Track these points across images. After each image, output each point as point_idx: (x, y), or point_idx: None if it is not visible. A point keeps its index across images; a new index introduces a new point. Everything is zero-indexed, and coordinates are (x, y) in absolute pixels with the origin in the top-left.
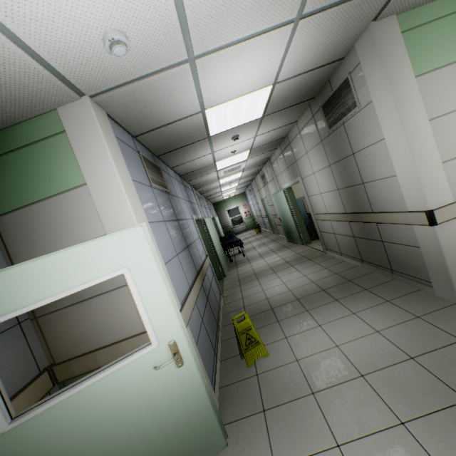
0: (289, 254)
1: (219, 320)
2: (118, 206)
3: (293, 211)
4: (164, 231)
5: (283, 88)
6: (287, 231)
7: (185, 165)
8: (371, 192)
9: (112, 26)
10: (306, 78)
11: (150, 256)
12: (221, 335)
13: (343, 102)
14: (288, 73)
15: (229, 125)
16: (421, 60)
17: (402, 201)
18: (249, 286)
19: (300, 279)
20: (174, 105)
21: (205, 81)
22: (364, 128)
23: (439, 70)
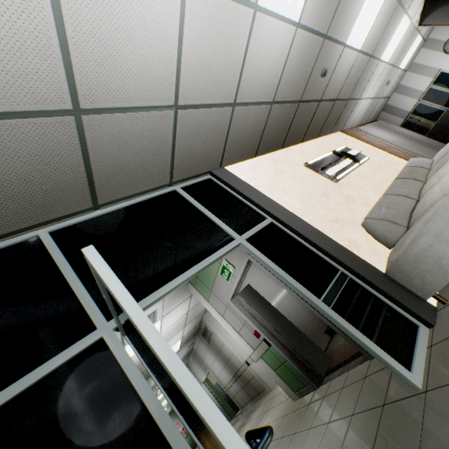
0: None
1: None
2: None
3: (215, 395)
4: None
5: (185, 337)
6: None
7: None
8: (233, 361)
9: None
10: (192, 330)
11: None
12: None
13: (208, 333)
14: (186, 333)
15: None
16: None
17: (240, 360)
18: None
19: None
20: None
21: None
22: (218, 340)
23: None
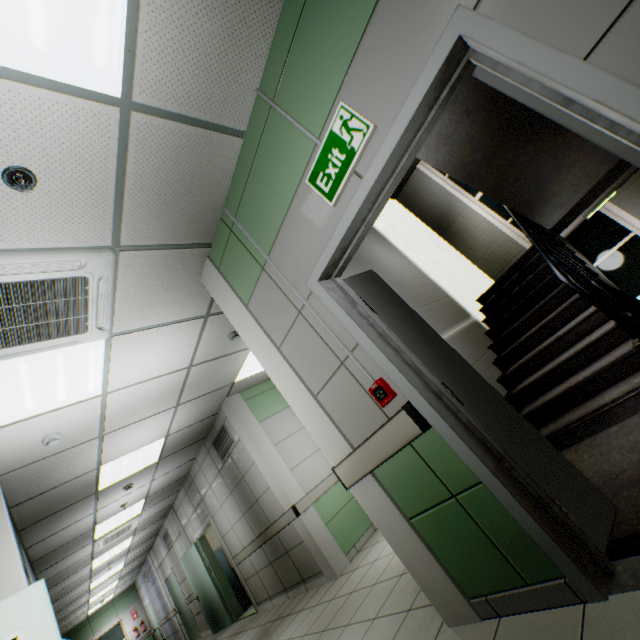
0: None
1: None
2: (8, 574)
3: (212, 571)
4: None
5: (175, 437)
6: (210, 610)
7: (50, 539)
8: (264, 505)
9: (55, 431)
10: (194, 427)
11: (48, 611)
12: None
13: (226, 439)
14: (178, 428)
15: (124, 474)
16: (260, 413)
17: (280, 504)
18: None
19: None
20: (73, 467)
21: (108, 445)
22: (243, 456)
23: (272, 416)
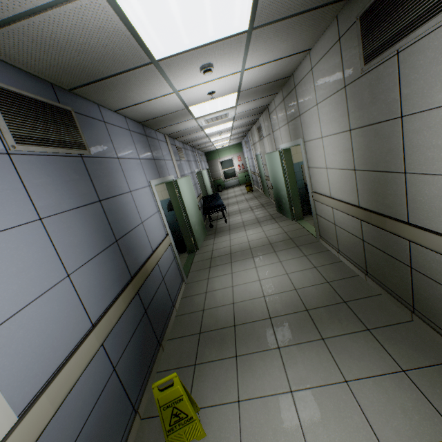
0: (275, 231)
1: (166, 330)
2: None
3: (287, 180)
4: (30, 242)
5: None
6: (278, 200)
7: (138, 108)
8: (418, 191)
9: None
10: None
11: None
12: (160, 359)
13: (411, 1)
14: None
15: (187, 40)
16: None
17: None
18: (219, 273)
19: (280, 279)
20: None
21: None
22: None
23: None
